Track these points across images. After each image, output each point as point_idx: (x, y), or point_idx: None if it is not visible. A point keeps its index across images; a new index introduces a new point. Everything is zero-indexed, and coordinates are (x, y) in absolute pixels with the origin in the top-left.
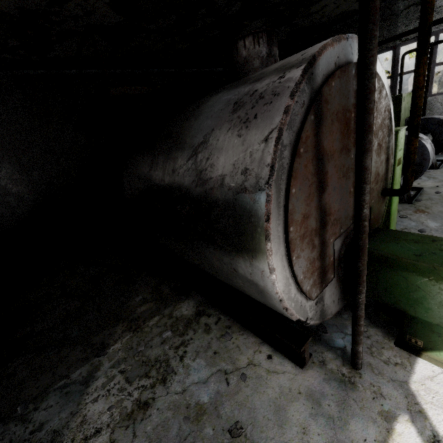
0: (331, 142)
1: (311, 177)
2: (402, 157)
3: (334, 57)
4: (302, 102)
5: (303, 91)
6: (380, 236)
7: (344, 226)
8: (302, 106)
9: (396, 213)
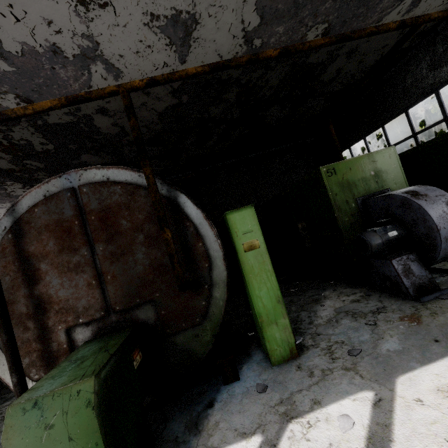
0: (41, 247)
1: (15, 273)
2: (261, 239)
3: (43, 192)
4: (3, 227)
5: (4, 221)
6: (114, 334)
7: (85, 316)
8: (4, 230)
9: (285, 313)
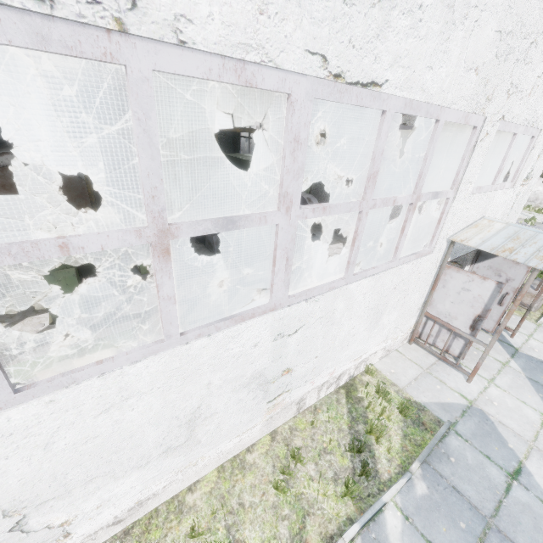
0: None
1: None
2: None
3: None
4: None
5: None
6: None
7: None
8: None
9: None
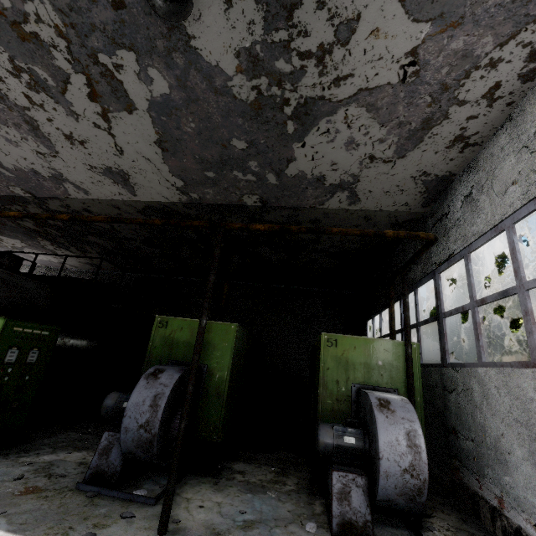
0: None
1: None
2: None
3: None
4: None
5: None
6: None
7: None
8: None
9: None
